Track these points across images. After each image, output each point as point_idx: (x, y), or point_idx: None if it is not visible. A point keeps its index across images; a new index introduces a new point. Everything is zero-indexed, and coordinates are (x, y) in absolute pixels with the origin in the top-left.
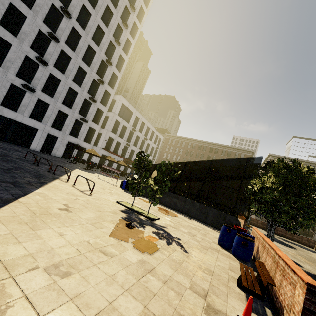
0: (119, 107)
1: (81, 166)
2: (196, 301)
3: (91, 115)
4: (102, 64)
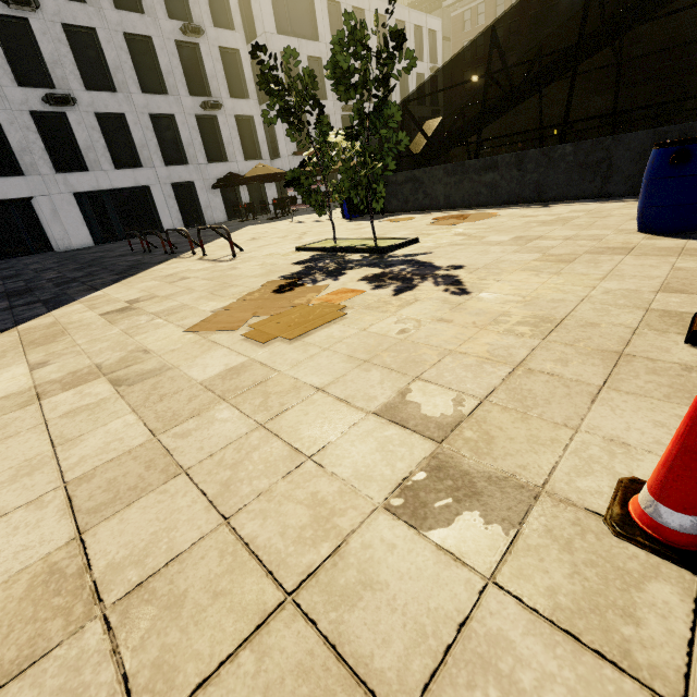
0: (267, 6)
1: (266, 218)
2: (376, 462)
3: (219, 82)
4: None
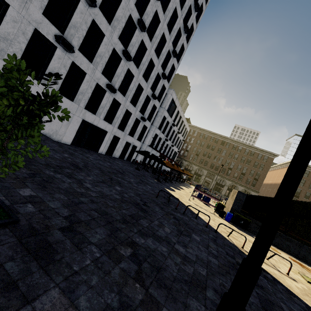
0: (169, 102)
1: (147, 174)
2: None
3: (147, 112)
4: (166, 55)
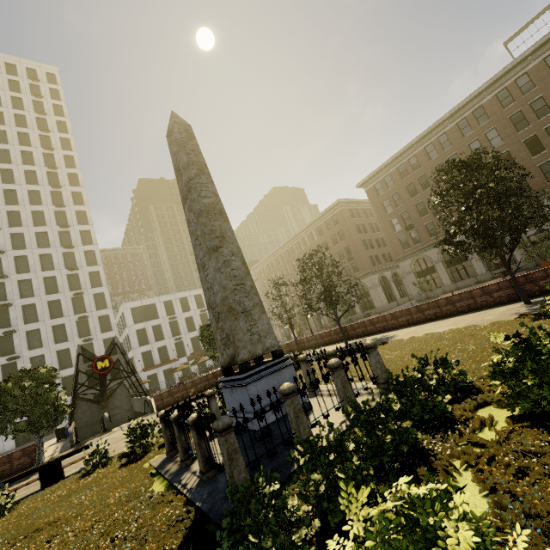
0: (129, 316)
1: None
2: None
3: (101, 353)
4: (77, 300)
